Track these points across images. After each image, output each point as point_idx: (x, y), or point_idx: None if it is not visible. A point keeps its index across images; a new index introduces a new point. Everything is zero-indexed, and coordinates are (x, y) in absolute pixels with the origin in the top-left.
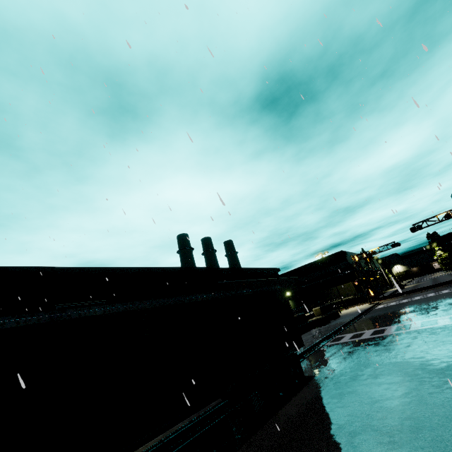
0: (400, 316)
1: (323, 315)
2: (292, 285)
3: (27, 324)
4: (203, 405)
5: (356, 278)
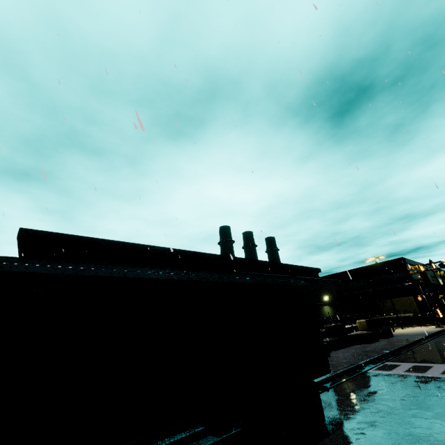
0: None
1: (370, 330)
2: (332, 289)
3: None
4: None
5: (419, 293)
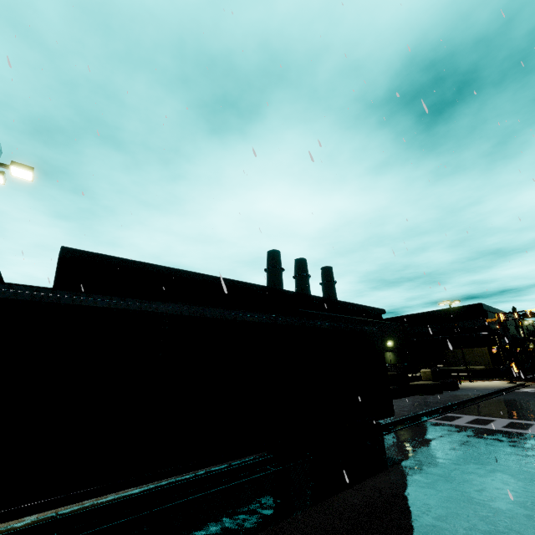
0: None
1: (434, 381)
2: (397, 334)
3: None
4: (223, 459)
5: (495, 344)
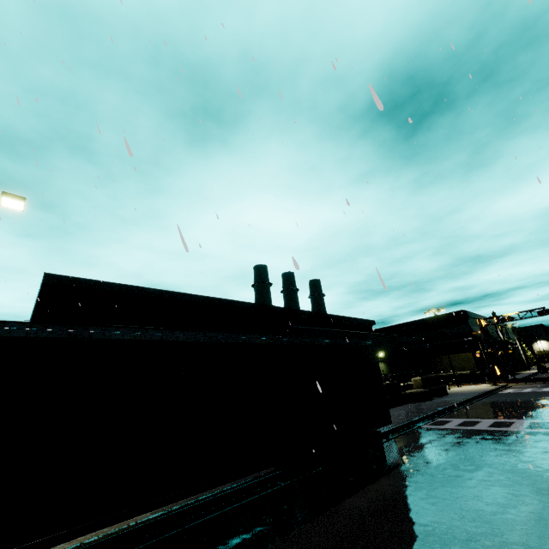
0: (538, 409)
1: (425, 388)
2: (387, 344)
3: (39, 336)
4: (244, 473)
5: (478, 349)
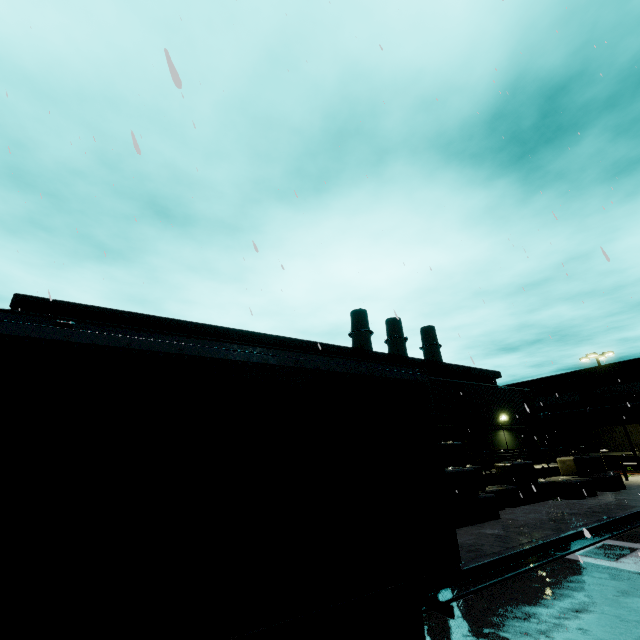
0: None
1: (581, 476)
2: (515, 403)
3: None
4: None
5: None
